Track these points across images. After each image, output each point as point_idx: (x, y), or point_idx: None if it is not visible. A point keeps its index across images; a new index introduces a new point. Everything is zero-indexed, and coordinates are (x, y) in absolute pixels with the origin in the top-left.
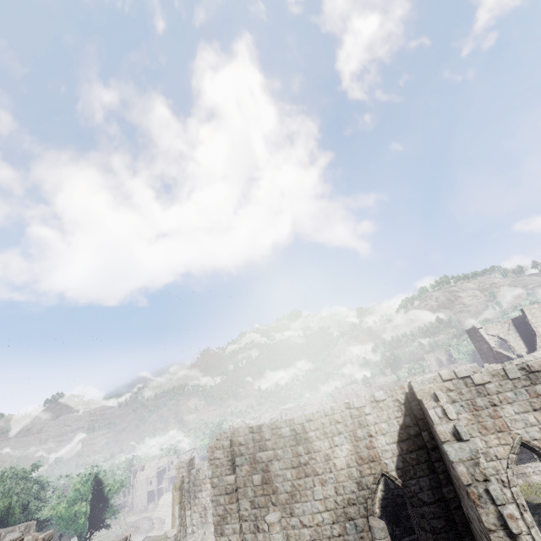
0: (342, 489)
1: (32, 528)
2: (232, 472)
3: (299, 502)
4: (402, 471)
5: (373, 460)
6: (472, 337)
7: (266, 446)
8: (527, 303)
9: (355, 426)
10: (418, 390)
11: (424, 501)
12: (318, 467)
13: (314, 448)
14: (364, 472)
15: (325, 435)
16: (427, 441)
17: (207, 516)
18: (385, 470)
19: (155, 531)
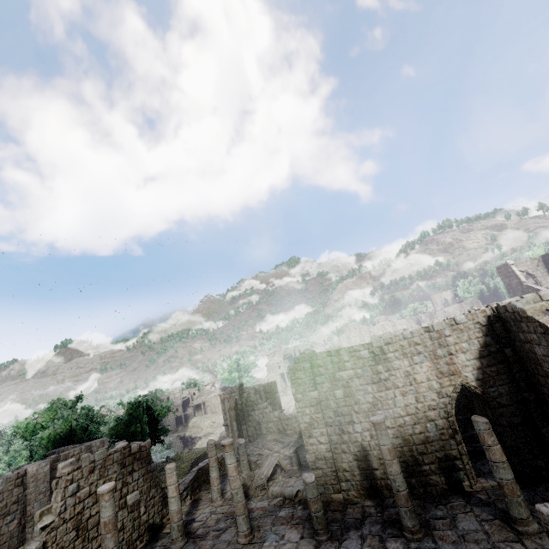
0: (423, 398)
1: (105, 443)
2: (315, 388)
3: (381, 410)
4: (482, 381)
5: (453, 374)
6: (502, 273)
7: (345, 367)
8: (542, 242)
9: (435, 347)
10: (528, 308)
11: (503, 404)
12: (398, 381)
13: (393, 366)
14: (444, 383)
15: (405, 355)
16: (510, 356)
17: (261, 429)
18: (465, 381)
19: (191, 446)
